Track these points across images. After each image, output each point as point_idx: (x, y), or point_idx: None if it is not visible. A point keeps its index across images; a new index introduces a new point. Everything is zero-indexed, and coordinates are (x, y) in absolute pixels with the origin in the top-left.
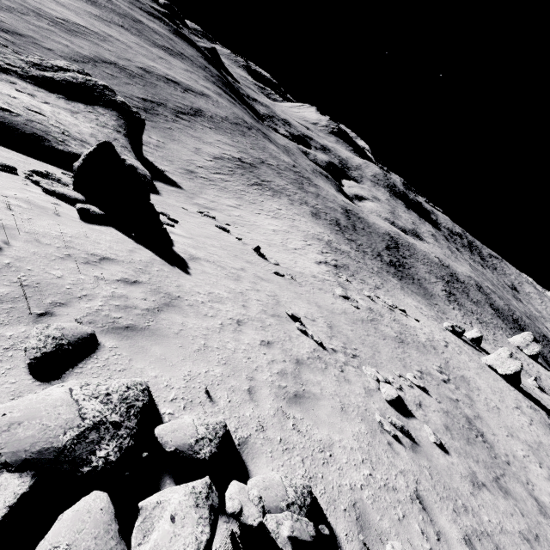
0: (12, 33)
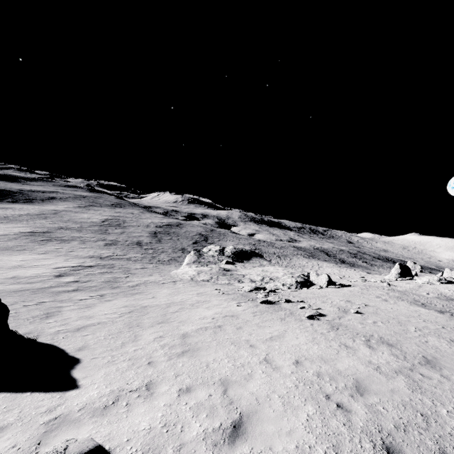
0: (140, 244)
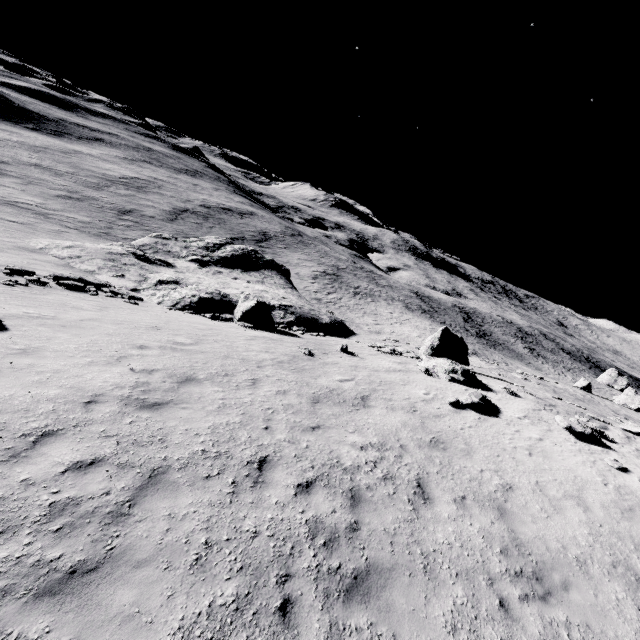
0: (127, 213)
